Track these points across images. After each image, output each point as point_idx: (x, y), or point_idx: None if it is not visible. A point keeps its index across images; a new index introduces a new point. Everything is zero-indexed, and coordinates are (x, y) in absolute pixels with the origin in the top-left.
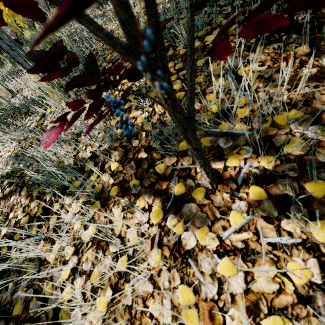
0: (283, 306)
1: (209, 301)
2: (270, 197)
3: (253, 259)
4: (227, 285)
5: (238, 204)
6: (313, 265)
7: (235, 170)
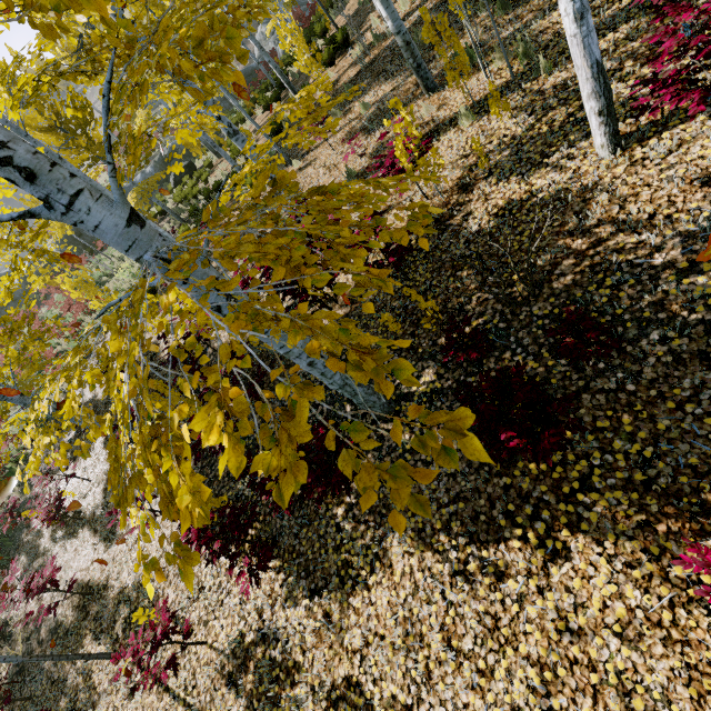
0: None
1: None
2: None
3: None
4: None
5: None
6: None
7: None
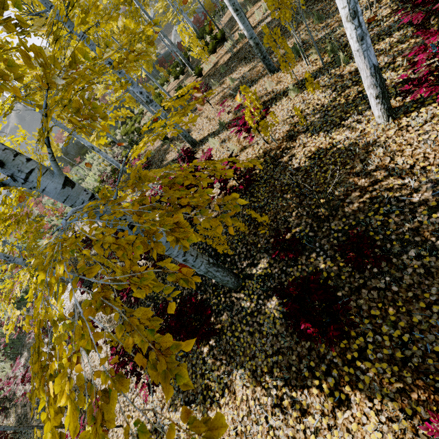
0: None
1: None
2: None
3: None
4: None
5: None
6: None
7: None
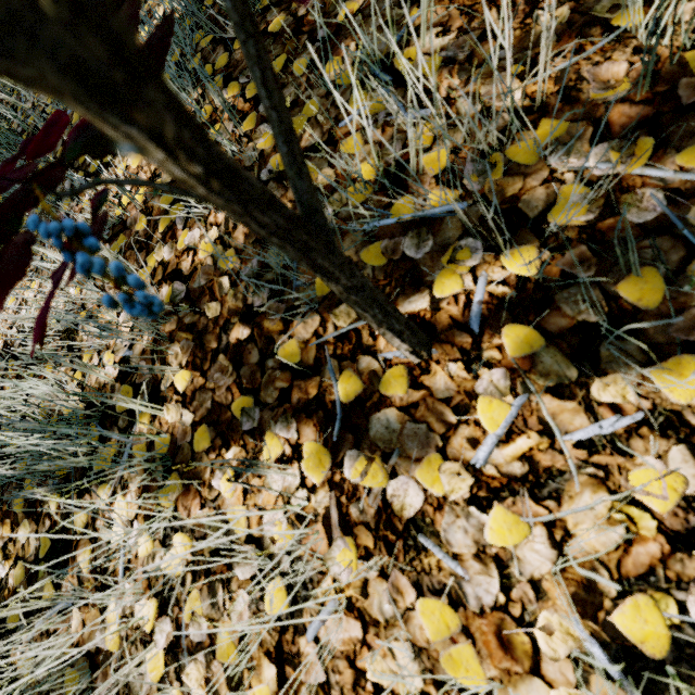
0: (644, 569)
1: (491, 612)
2: (552, 341)
3: (555, 489)
4: (518, 564)
5: (488, 379)
6: (681, 460)
7: (458, 304)
